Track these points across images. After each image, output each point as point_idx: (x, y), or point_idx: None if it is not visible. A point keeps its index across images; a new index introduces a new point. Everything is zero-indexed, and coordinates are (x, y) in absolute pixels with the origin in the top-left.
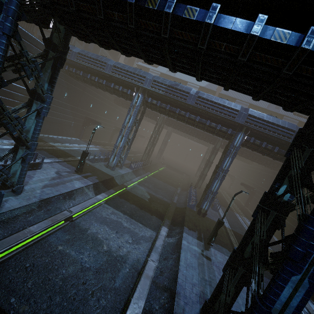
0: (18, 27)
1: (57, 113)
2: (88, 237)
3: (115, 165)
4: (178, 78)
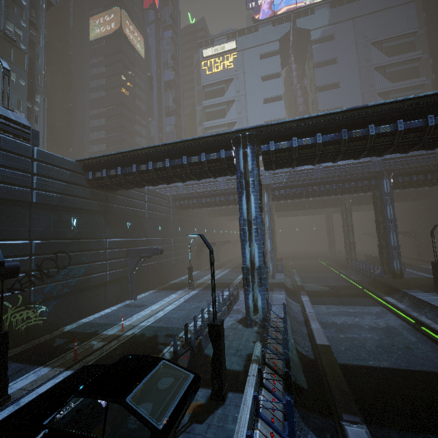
0: (147, 188)
1: (179, 251)
2: (345, 326)
3: (273, 271)
4: None
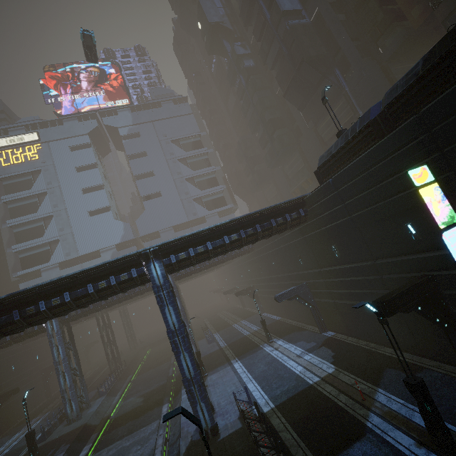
0: None
1: None
2: None
3: (78, 410)
4: (85, 254)
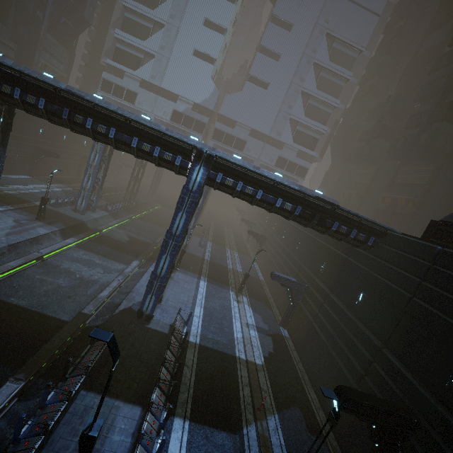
0: None
1: None
2: (61, 270)
3: (85, 208)
4: (166, 89)
